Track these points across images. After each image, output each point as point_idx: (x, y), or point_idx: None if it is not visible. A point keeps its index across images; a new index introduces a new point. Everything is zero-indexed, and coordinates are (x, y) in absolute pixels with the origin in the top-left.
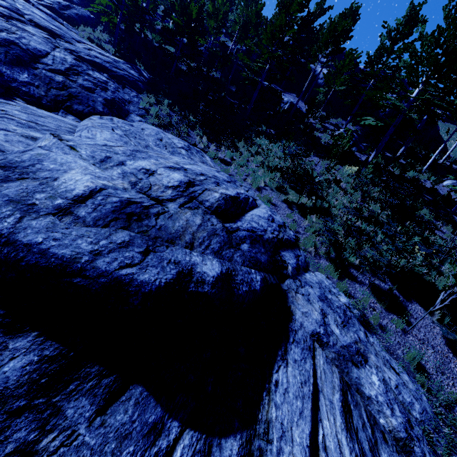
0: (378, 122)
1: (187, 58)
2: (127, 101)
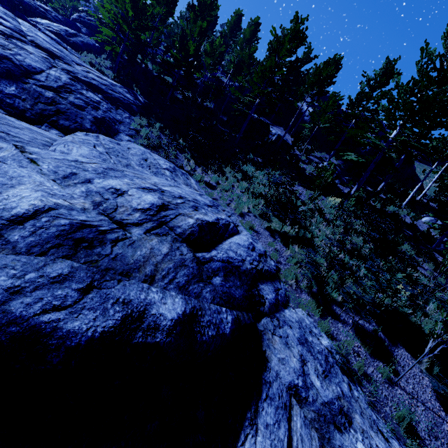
0: (360, 158)
1: (182, 87)
2: (118, 121)
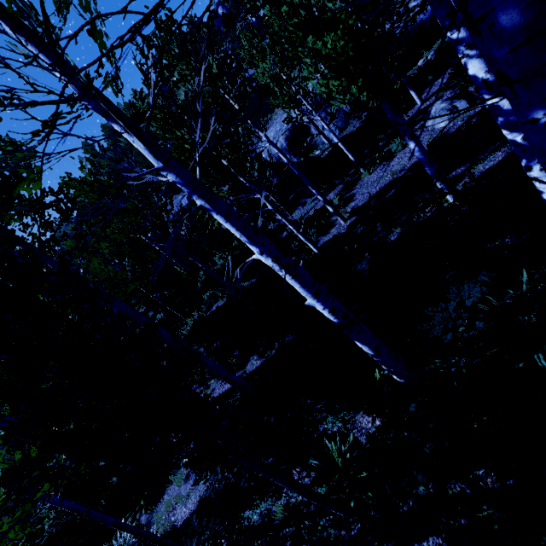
0: None
1: None
2: None
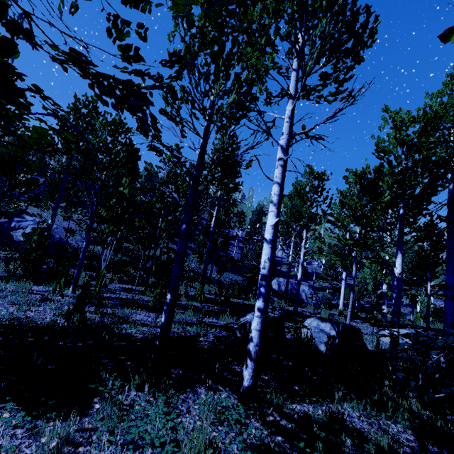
0: None
1: None
2: None
